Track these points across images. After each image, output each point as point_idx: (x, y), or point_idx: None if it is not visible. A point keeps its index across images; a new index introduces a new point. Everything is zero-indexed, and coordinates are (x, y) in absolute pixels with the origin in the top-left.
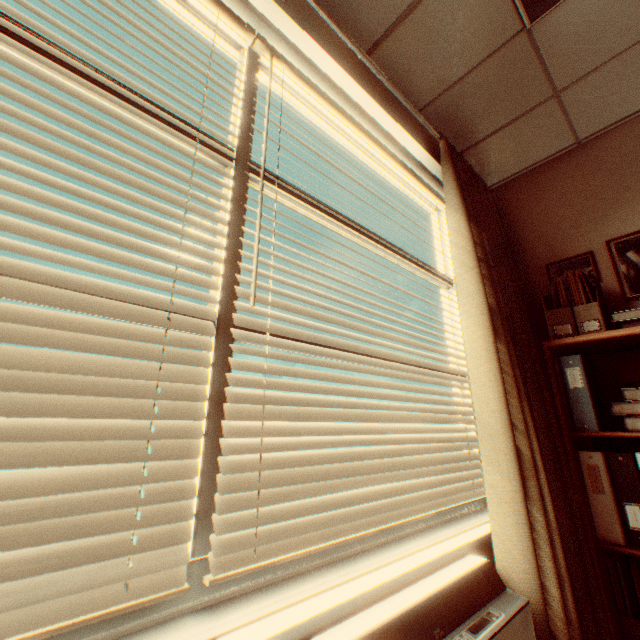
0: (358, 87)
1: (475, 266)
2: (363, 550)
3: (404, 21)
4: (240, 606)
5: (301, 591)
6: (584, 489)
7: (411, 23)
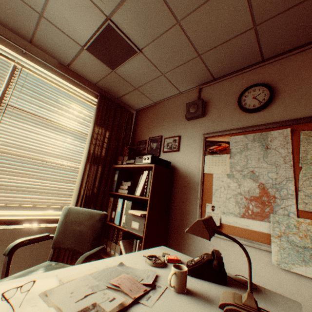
0: (59, 78)
1: (90, 140)
2: (23, 210)
3: (74, 61)
4: None
5: None
6: (108, 207)
7: (77, 62)
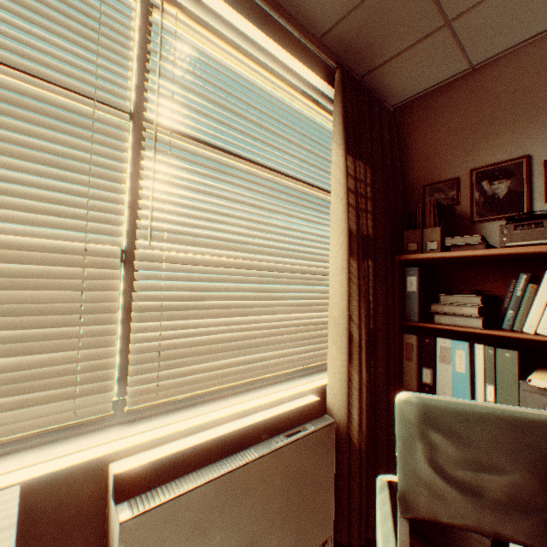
0: (251, 25)
1: (345, 198)
2: (238, 392)
3: None
4: (147, 422)
5: (186, 415)
6: (402, 358)
7: None
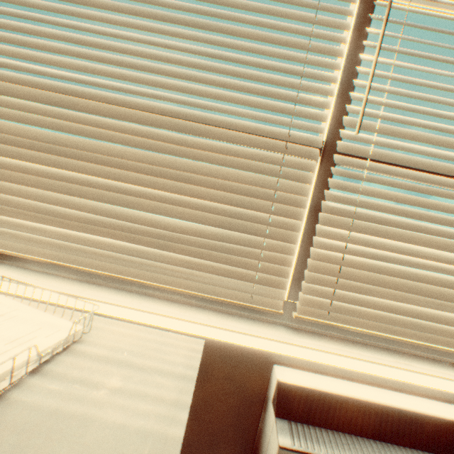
0: None
1: None
2: (431, 358)
3: None
4: (311, 338)
5: (357, 353)
6: None
7: None
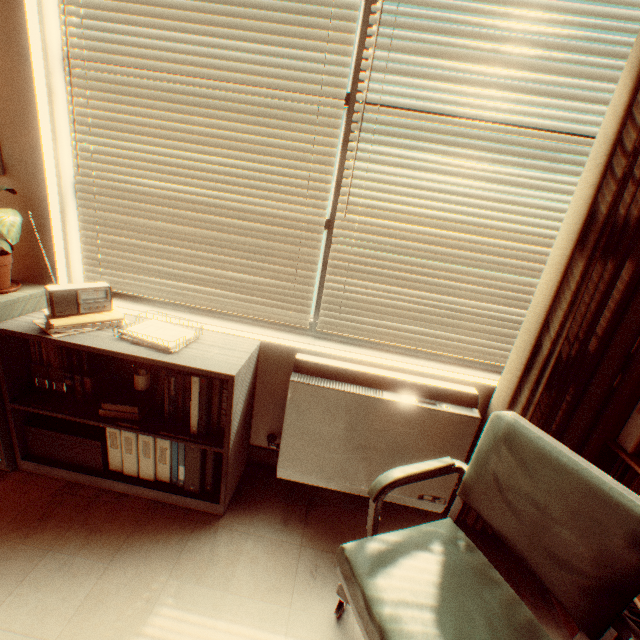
0: None
1: (601, 164)
2: (403, 353)
3: None
4: (326, 342)
5: (350, 349)
6: (632, 407)
7: None
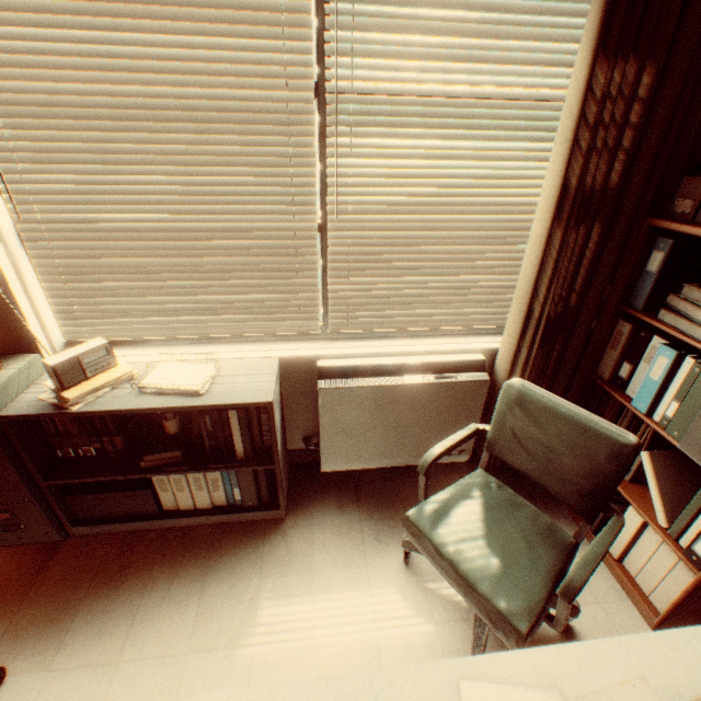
0: None
1: (569, 140)
2: (413, 336)
3: None
4: (340, 342)
5: (365, 344)
6: (606, 344)
7: None
